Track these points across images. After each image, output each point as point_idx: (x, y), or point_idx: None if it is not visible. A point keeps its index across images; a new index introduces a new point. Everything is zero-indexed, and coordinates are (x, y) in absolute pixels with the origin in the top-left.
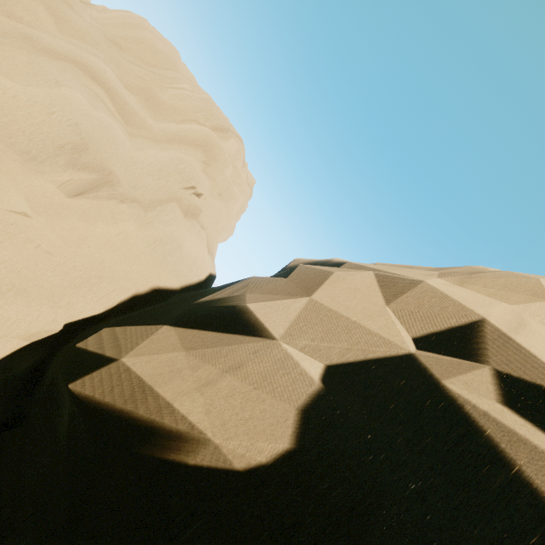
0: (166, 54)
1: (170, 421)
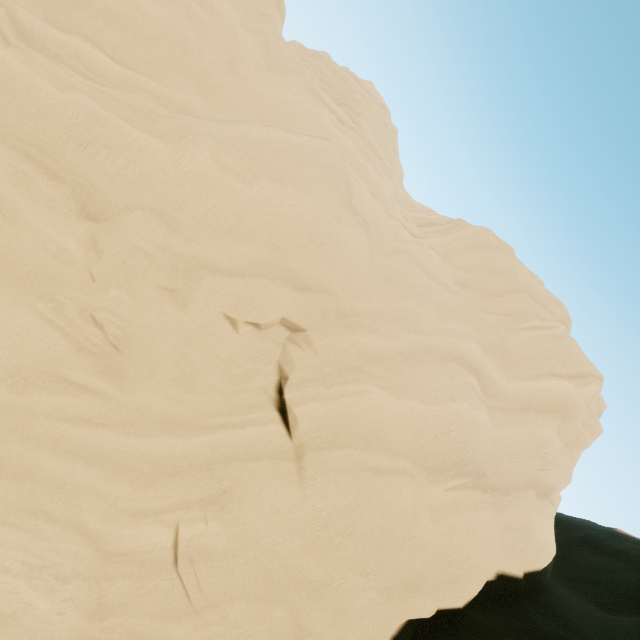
0: (508, 273)
1: None
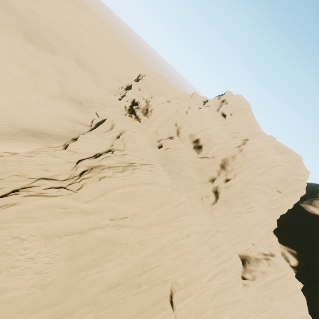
0: (296, 160)
1: (317, 213)
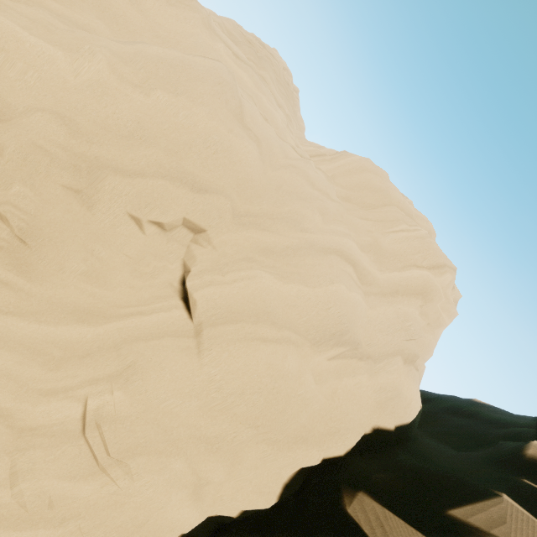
0: (382, 190)
1: None
